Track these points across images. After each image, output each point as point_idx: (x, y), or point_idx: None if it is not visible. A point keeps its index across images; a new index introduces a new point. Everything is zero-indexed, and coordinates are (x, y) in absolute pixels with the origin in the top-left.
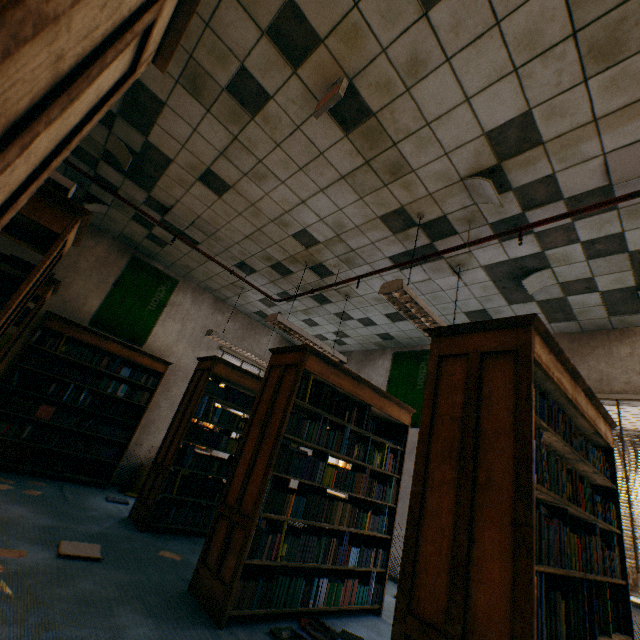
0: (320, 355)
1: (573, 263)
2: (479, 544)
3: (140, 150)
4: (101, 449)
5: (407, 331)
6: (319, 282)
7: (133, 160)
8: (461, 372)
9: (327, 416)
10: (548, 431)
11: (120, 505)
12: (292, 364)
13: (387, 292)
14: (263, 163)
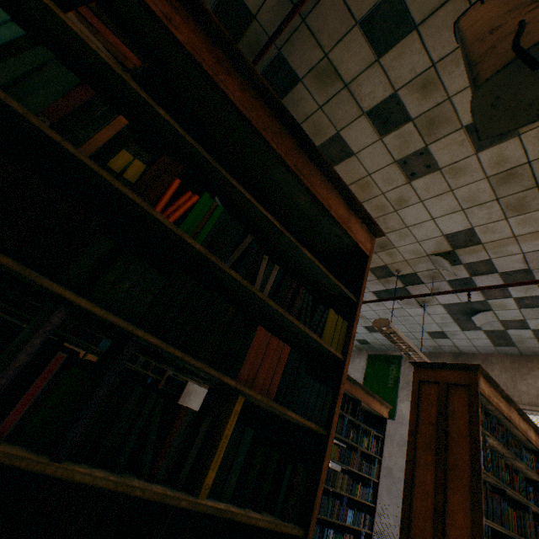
0: None
1: (509, 309)
2: (450, 502)
3: None
4: None
5: (380, 339)
6: None
7: None
8: (434, 393)
9: None
10: (490, 437)
11: None
12: None
13: (378, 326)
14: None
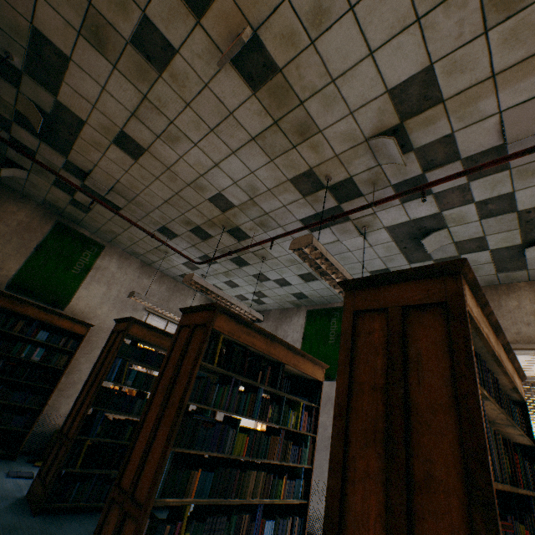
0: (230, 314)
1: (467, 223)
2: None
3: (51, 111)
4: (10, 417)
5: (319, 290)
6: (237, 245)
7: (46, 122)
8: (381, 330)
9: (238, 378)
10: (488, 400)
11: (22, 480)
12: (201, 324)
13: (297, 247)
14: (175, 124)
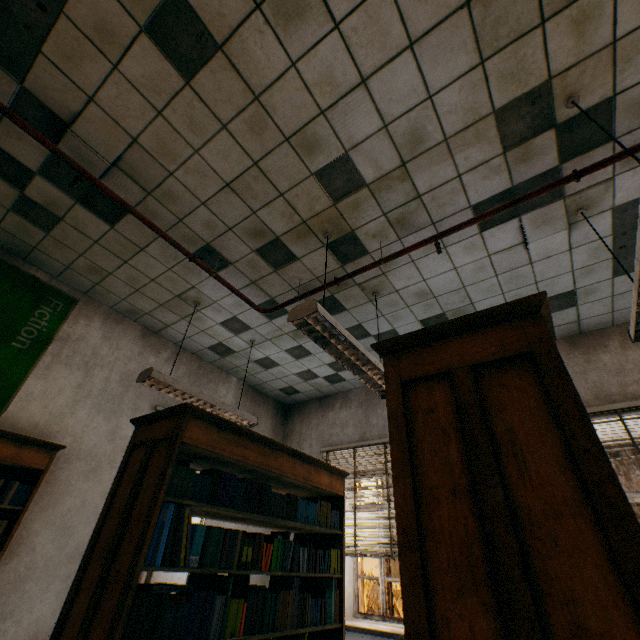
0: (548, 329)
1: None
2: None
3: None
4: None
5: None
6: (336, 273)
7: None
8: None
9: None
10: None
11: None
12: (497, 359)
13: None
14: None
